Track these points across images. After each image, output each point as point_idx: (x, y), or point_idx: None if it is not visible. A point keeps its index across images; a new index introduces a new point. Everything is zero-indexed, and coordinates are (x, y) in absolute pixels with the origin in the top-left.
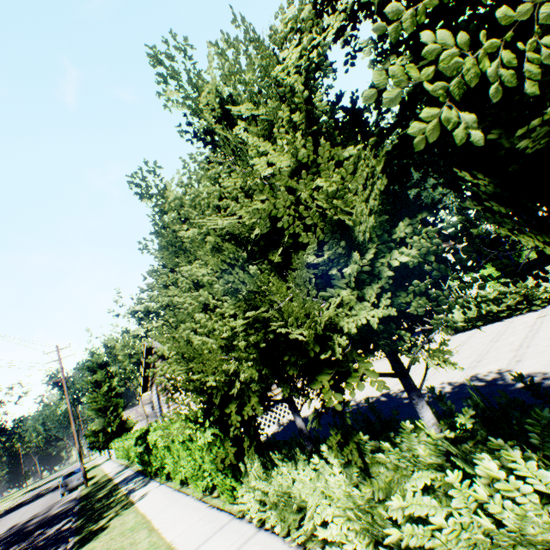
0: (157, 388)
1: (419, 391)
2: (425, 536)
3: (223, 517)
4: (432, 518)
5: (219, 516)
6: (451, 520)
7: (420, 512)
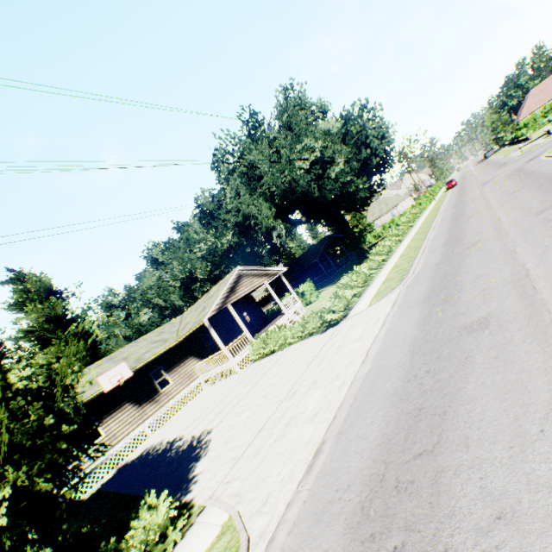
0: None
1: None
2: None
3: None
4: None
5: None
6: None
7: None
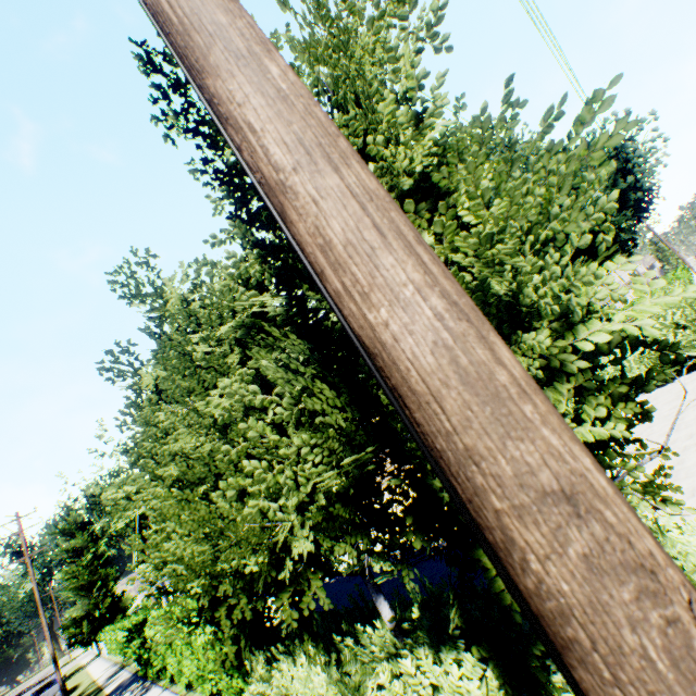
0: None
1: (379, 587)
2: None
3: None
4: None
5: None
6: None
7: None
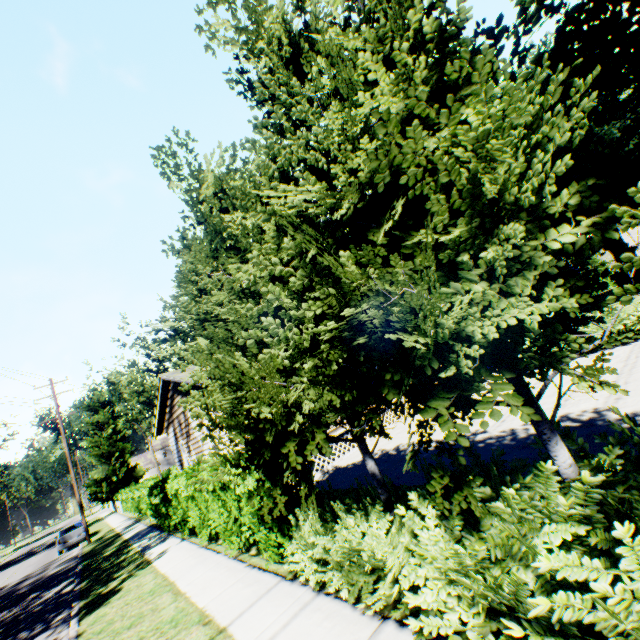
0: (175, 429)
1: (551, 424)
2: (585, 607)
3: (269, 579)
4: (594, 584)
5: (263, 577)
6: (620, 586)
7: (578, 576)
